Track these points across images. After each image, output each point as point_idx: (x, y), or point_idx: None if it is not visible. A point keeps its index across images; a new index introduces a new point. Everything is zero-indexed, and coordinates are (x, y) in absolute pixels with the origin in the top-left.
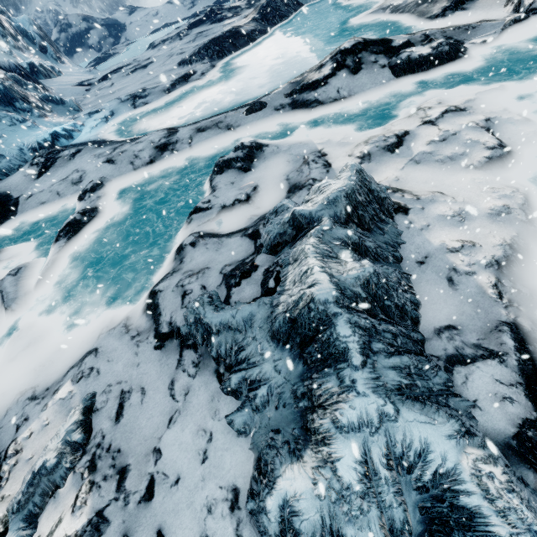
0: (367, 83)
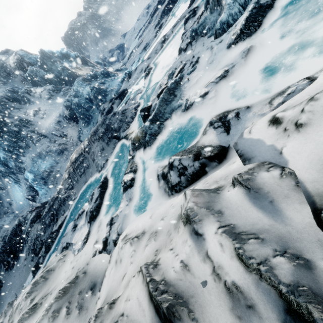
0: None
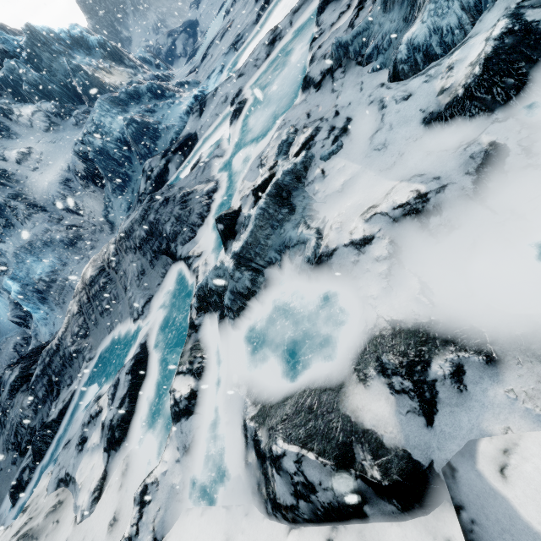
0: None
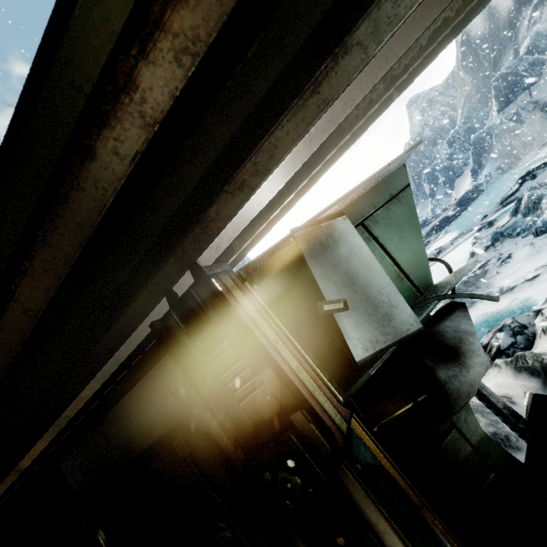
0: (543, 178)
